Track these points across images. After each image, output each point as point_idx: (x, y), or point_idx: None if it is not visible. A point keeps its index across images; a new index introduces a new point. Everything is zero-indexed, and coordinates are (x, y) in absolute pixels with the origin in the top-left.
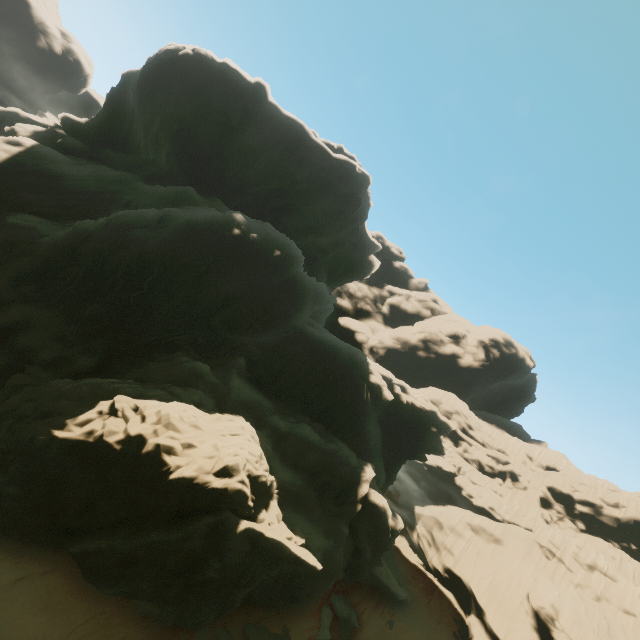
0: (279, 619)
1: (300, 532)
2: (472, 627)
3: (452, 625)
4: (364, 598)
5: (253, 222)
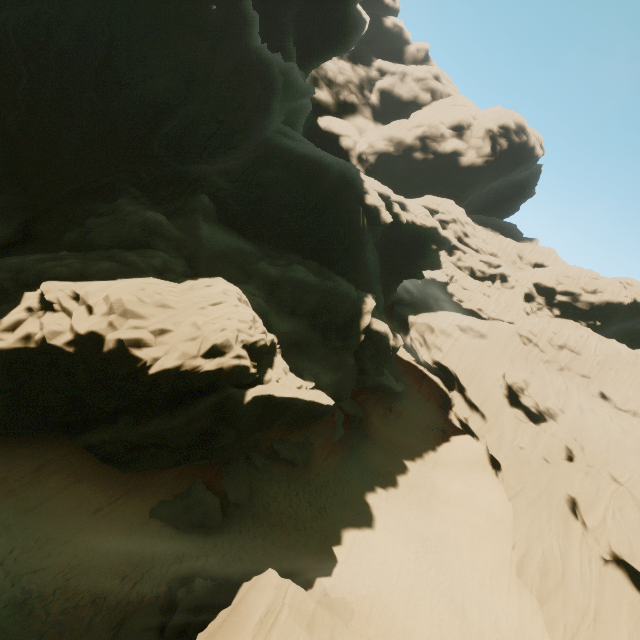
0: (300, 431)
1: (309, 377)
2: (454, 399)
3: (438, 400)
4: (368, 397)
5: None
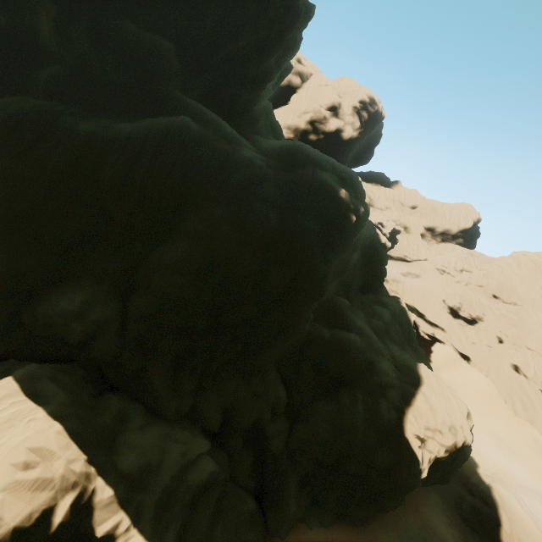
0: None
1: None
2: (419, 323)
3: None
4: None
5: (336, 180)
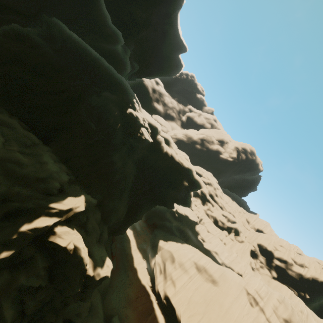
0: None
1: None
2: None
3: None
4: None
5: None
